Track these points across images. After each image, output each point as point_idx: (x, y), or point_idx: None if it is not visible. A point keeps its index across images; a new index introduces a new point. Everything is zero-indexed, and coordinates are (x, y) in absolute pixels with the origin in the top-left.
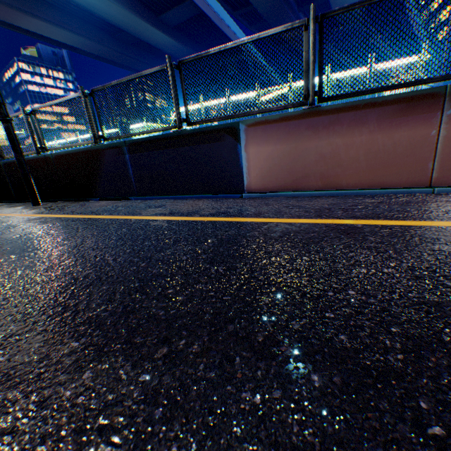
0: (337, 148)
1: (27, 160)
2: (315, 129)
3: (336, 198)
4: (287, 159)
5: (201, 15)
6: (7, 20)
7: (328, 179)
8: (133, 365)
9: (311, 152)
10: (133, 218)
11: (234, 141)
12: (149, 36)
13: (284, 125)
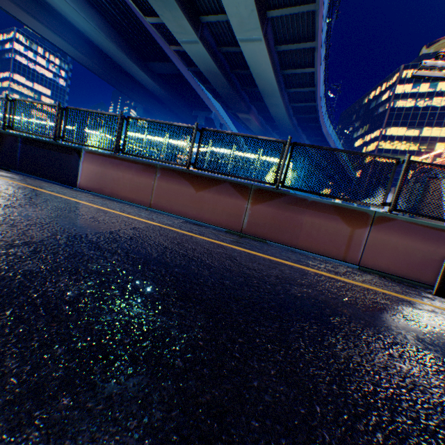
0: (120, 177)
1: None
2: (113, 165)
3: (109, 200)
4: (100, 175)
5: (181, 75)
6: (8, 10)
7: (115, 192)
8: None
9: (110, 175)
10: None
11: (78, 157)
12: (133, 71)
13: (102, 158)
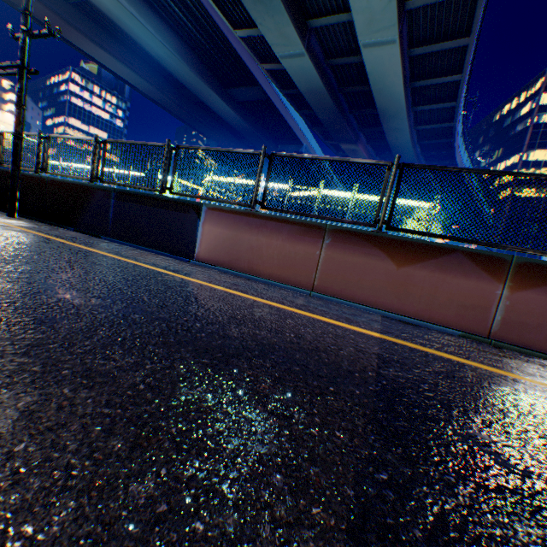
0: (262, 244)
1: (24, 174)
2: (251, 226)
3: (248, 280)
4: (229, 242)
5: (269, 102)
6: (73, 41)
7: (253, 266)
8: (6, 282)
9: (245, 242)
10: (85, 247)
11: (196, 216)
12: (211, 101)
13: (232, 216)
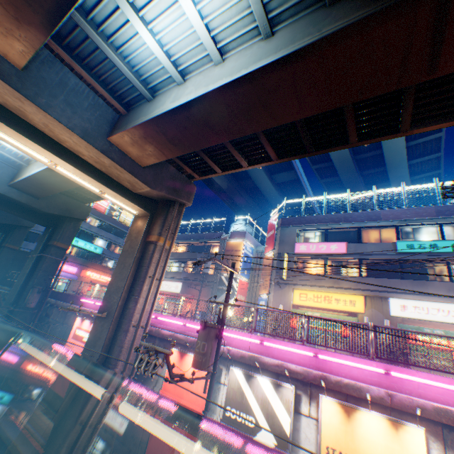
0: None
1: None
2: None
3: None
4: None
5: (297, 181)
6: None
7: None
8: None
9: None
10: None
11: None
12: (261, 183)
13: None
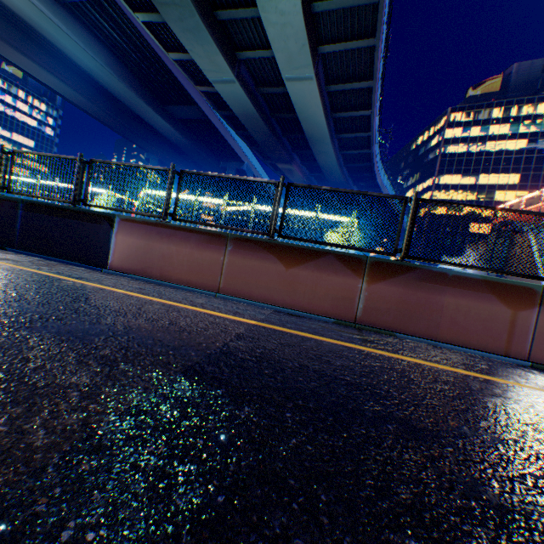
0: (173, 252)
1: None
2: (162, 236)
3: (159, 286)
4: (142, 251)
5: (208, 121)
6: None
7: (165, 273)
8: None
9: (157, 250)
10: None
11: (110, 227)
12: (149, 116)
13: (145, 227)
